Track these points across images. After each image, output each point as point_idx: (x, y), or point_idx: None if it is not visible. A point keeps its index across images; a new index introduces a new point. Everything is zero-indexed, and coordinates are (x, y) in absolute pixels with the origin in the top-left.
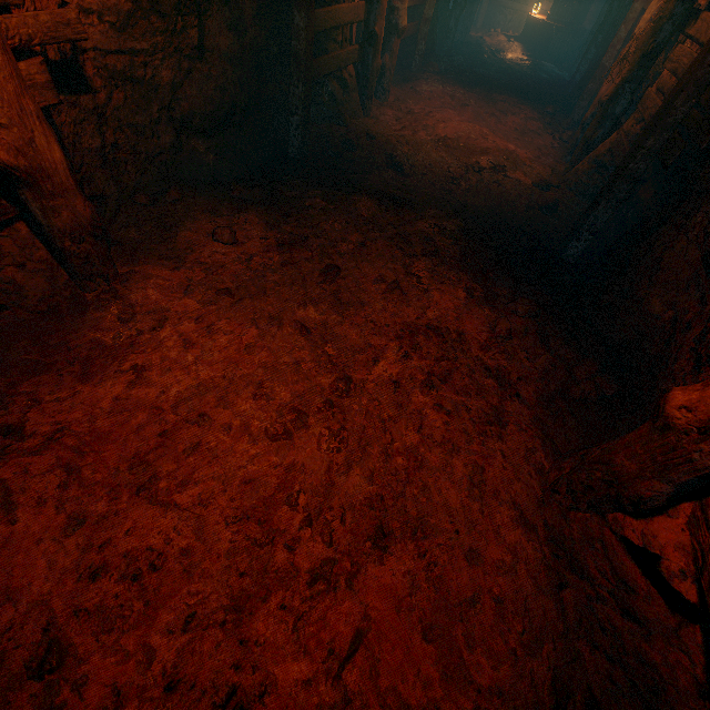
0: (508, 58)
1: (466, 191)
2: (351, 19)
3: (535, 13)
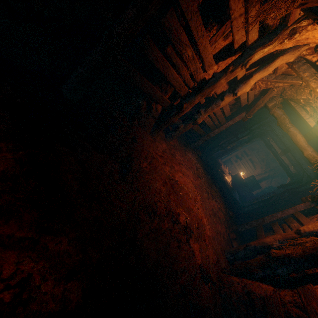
0: (226, 178)
1: (153, 229)
2: (175, 85)
3: (241, 174)
